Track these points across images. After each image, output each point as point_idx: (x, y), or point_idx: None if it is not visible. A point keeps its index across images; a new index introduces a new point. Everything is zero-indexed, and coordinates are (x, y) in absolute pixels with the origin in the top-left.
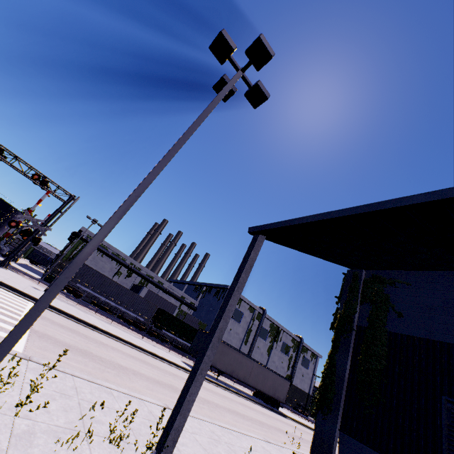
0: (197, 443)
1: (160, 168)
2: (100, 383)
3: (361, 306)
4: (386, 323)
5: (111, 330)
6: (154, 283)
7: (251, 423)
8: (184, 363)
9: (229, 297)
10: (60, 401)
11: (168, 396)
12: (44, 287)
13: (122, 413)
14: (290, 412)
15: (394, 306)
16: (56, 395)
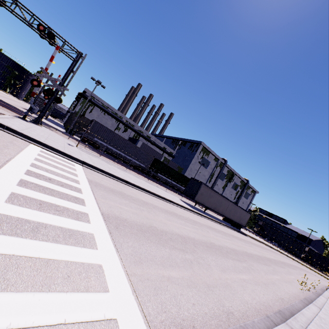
0: None
1: None
2: None
3: None
4: None
5: (135, 181)
6: (144, 137)
7: (263, 265)
8: (183, 202)
9: None
10: None
11: (232, 270)
12: (73, 142)
13: None
14: None
15: None
16: None
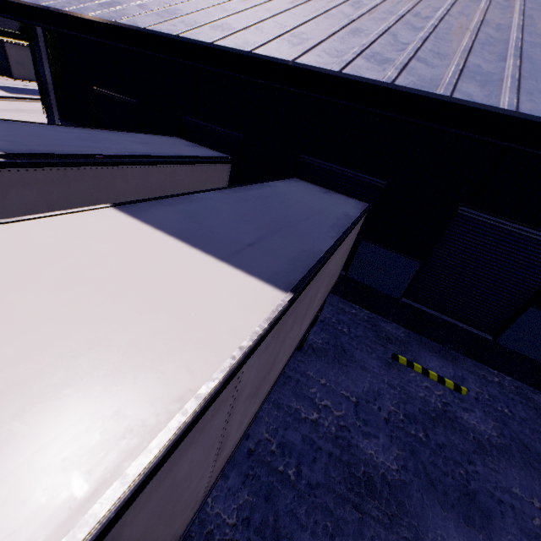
0: None
1: None
2: None
3: None
4: None
5: None
6: None
7: None
8: None
9: None
10: None
11: None
12: None
13: None
14: None
15: None
16: None
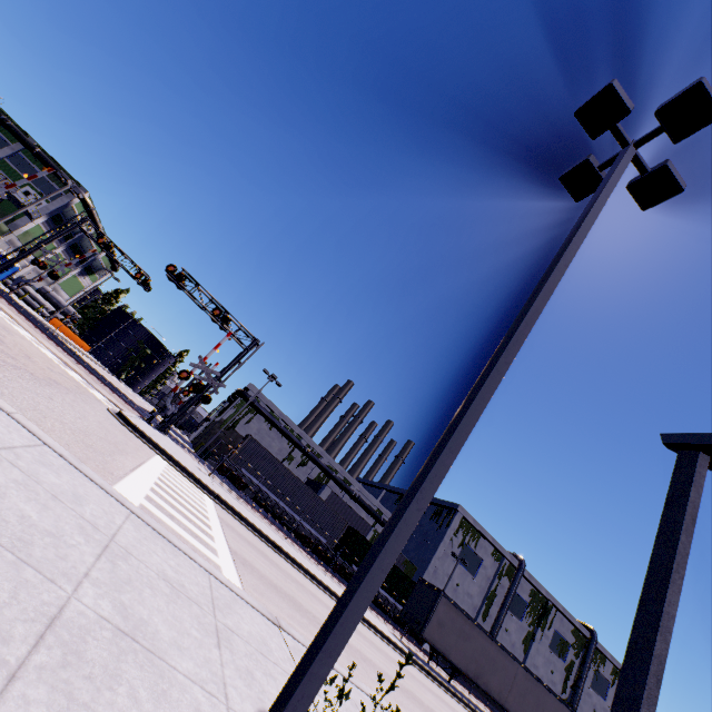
0: None
1: (535, 314)
2: (369, 692)
3: None
4: None
5: (295, 555)
6: (338, 481)
7: None
8: (396, 637)
9: (661, 583)
10: None
11: None
12: (205, 468)
13: None
14: None
15: None
16: None
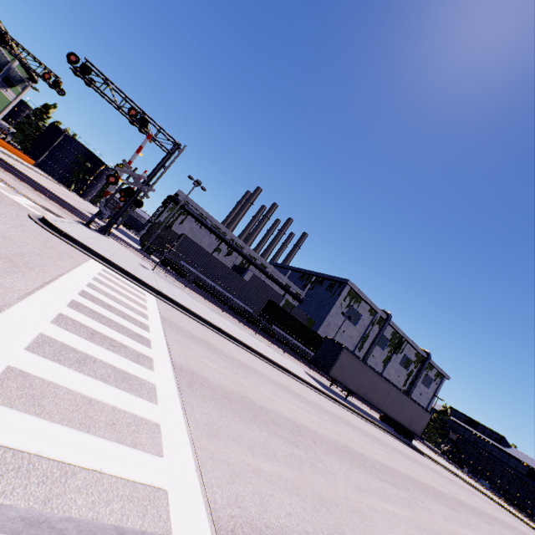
0: None
1: None
2: None
3: None
4: None
5: (233, 331)
6: (257, 266)
7: (445, 507)
8: (310, 376)
9: None
10: None
11: (376, 494)
12: (149, 263)
13: None
14: None
15: None
16: None
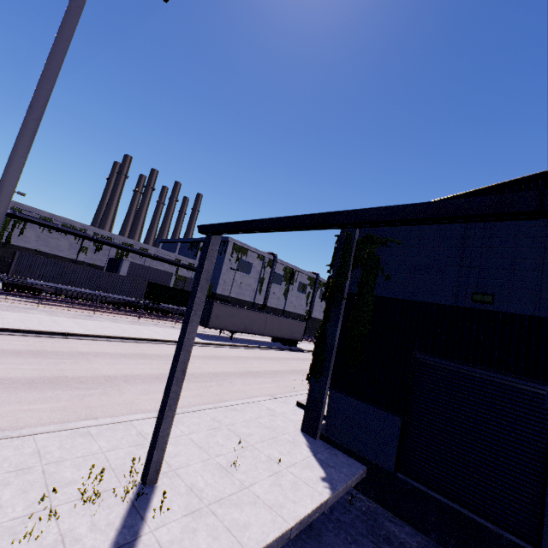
0: (193, 444)
1: (9, 187)
2: (73, 427)
3: (353, 271)
4: (374, 287)
5: (92, 329)
6: (135, 252)
7: (264, 378)
8: None
9: (186, 325)
10: (16, 482)
11: None
12: None
13: (88, 477)
14: (310, 343)
15: (384, 269)
16: (10, 477)
